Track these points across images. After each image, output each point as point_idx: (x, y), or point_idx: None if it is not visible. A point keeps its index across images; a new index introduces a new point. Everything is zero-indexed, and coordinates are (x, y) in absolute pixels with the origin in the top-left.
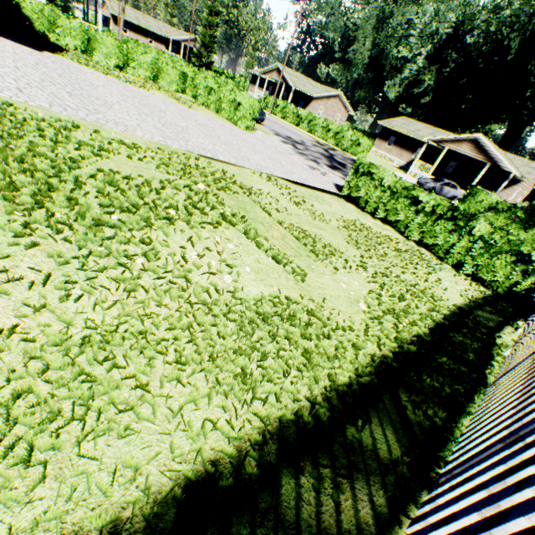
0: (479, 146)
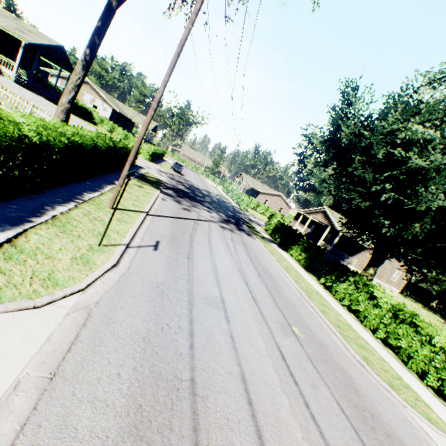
0: (326, 215)
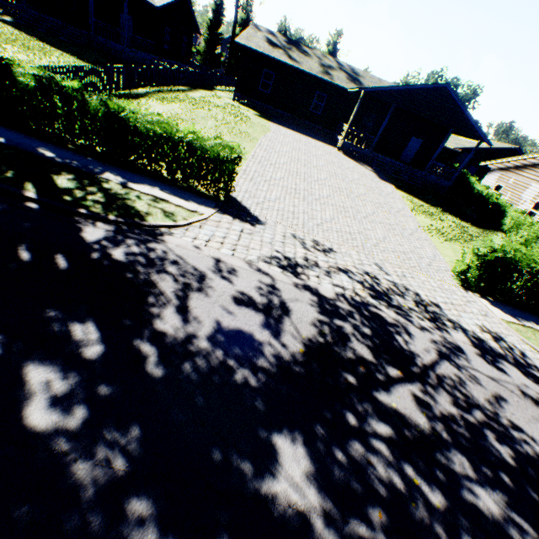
0: None
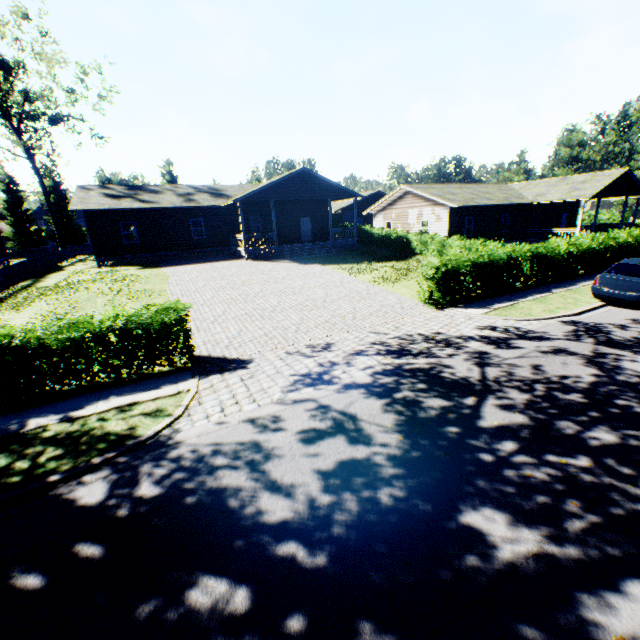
0: None
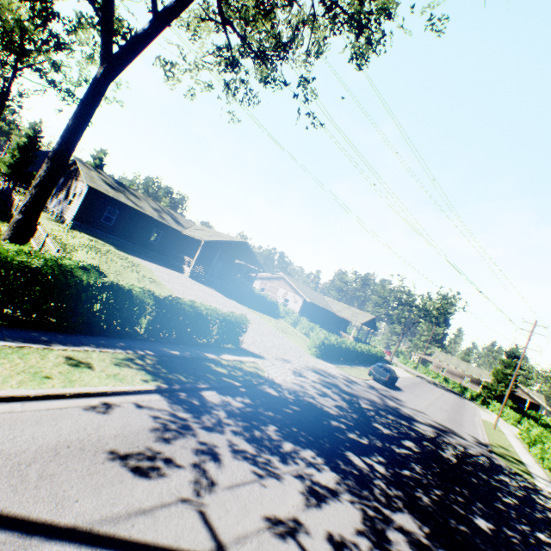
0: None
